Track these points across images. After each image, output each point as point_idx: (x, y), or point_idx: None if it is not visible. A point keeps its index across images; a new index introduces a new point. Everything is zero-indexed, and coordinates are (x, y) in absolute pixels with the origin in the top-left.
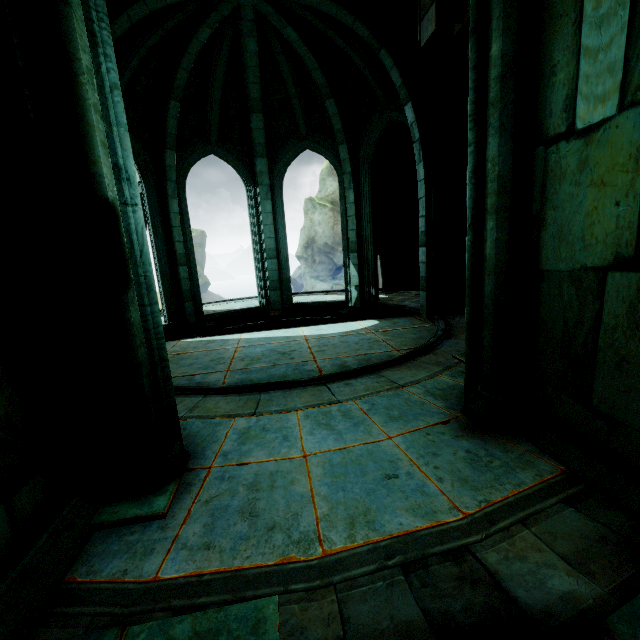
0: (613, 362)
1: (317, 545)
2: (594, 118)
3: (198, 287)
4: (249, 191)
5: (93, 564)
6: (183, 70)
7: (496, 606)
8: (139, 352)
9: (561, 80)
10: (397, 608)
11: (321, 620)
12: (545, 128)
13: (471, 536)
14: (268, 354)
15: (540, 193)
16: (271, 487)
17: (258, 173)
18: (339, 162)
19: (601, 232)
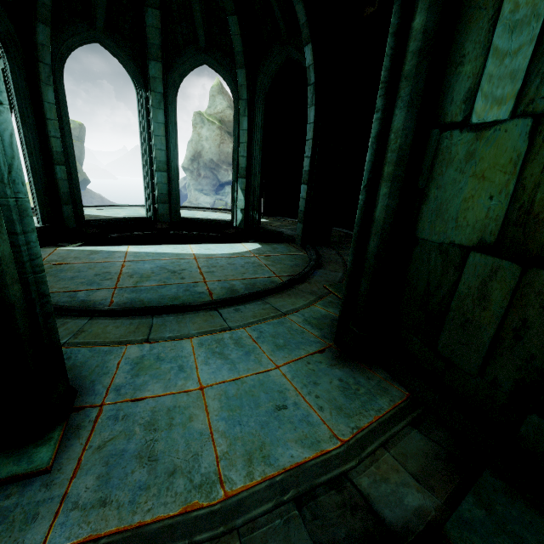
0: (459, 321)
1: (219, 487)
2: (488, 117)
3: (79, 190)
4: (140, 95)
5: None
6: None
7: (370, 529)
8: (10, 291)
9: (467, 72)
10: None
11: None
12: (444, 113)
13: (348, 463)
14: (158, 272)
15: (428, 171)
16: (169, 425)
17: (151, 78)
18: (236, 86)
19: (472, 218)
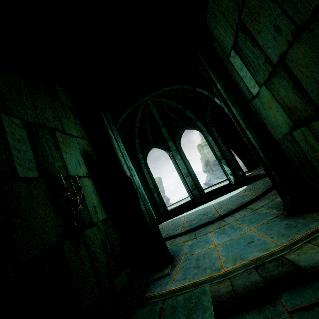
0: (317, 163)
1: (222, 269)
2: (256, 91)
3: (163, 199)
4: (170, 154)
5: (151, 290)
6: (136, 128)
7: (291, 269)
8: (146, 219)
9: (242, 85)
10: (252, 278)
11: (224, 287)
12: (247, 98)
13: (283, 252)
14: (197, 217)
15: (258, 116)
16: (204, 258)
17: (170, 146)
18: (199, 128)
19: (280, 121)
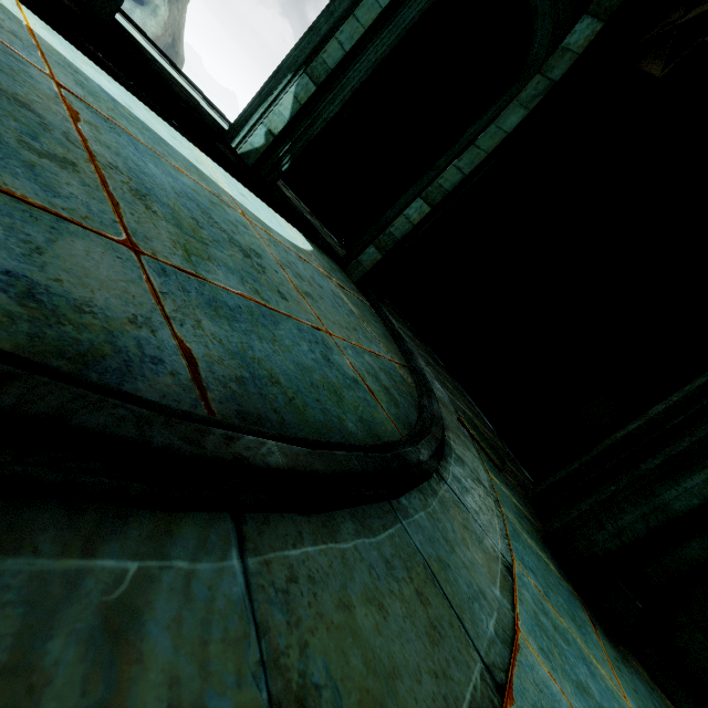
0: None
1: None
2: None
3: None
4: None
5: None
6: None
7: None
8: None
9: None
10: None
11: None
12: None
13: None
14: (209, 227)
15: None
16: None
17: None
18: None
19: None
